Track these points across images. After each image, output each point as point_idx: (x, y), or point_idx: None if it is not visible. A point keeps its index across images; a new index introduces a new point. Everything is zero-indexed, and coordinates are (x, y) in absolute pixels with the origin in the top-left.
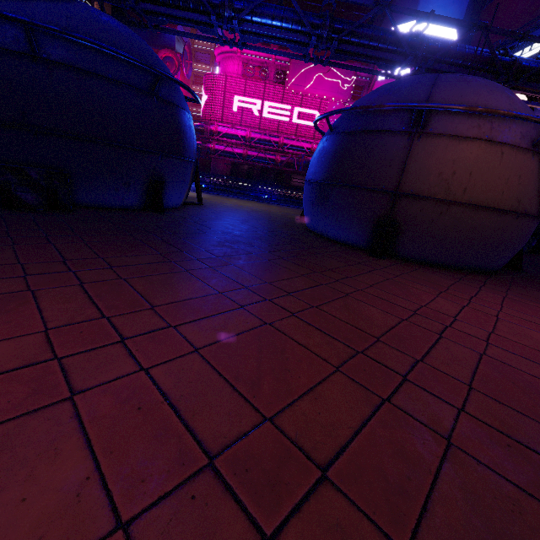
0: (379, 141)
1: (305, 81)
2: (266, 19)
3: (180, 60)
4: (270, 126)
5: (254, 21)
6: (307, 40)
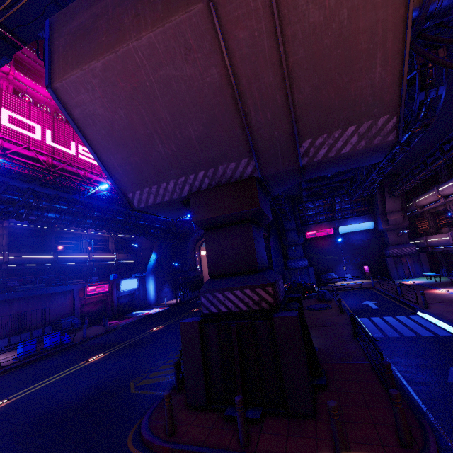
0: None
1: None
2: None
3: None
4: (65, 158)
5: None
6: None
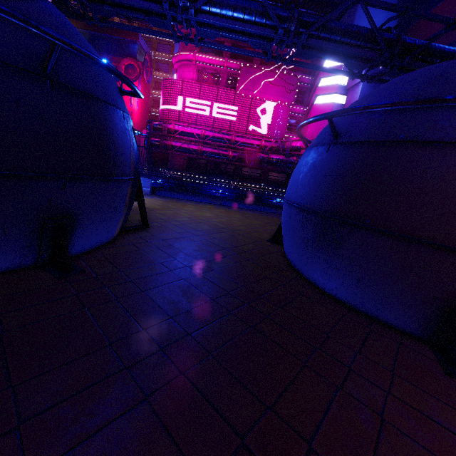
0: (455, 160)
1: (254, 86)
2: (226, 10)
3: (142, 67)
4: (222, 125)
5: (212, 12)
6: (272, 34)
